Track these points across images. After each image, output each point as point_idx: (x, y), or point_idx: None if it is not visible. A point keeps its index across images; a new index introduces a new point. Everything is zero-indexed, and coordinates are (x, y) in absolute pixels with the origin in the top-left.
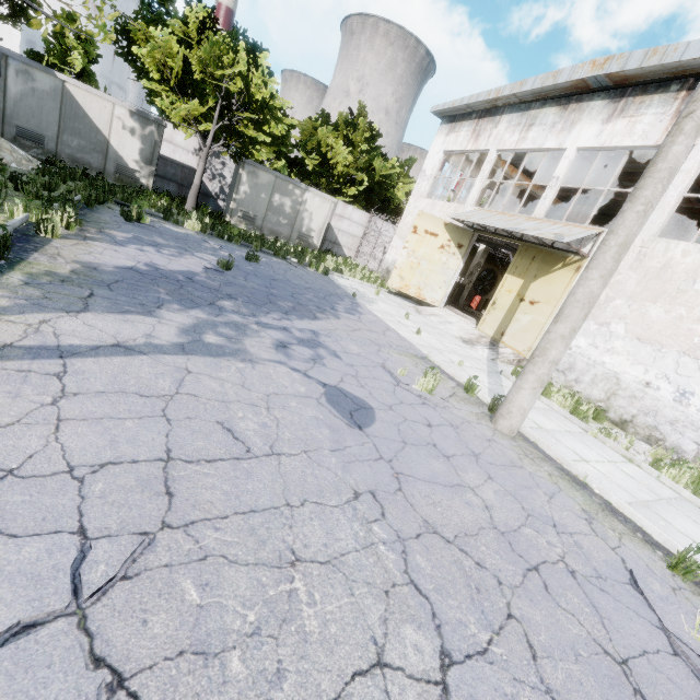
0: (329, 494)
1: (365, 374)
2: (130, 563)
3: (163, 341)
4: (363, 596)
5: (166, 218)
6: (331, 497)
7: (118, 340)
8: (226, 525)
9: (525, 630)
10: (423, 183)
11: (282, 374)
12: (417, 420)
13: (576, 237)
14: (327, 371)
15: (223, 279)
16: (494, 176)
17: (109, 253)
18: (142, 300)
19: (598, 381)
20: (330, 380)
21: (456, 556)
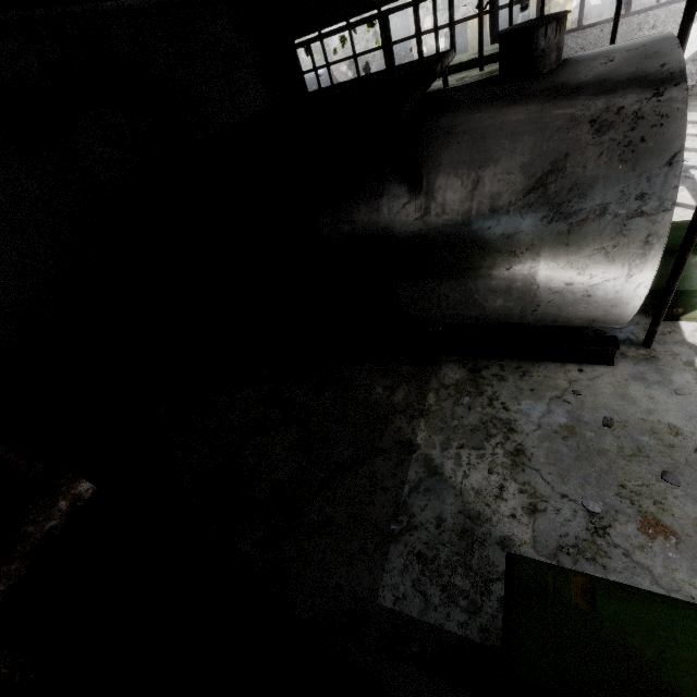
0: None
1: None
2: None
3: None
4: None
5: None
6: None
7: None
8: None
9: None
10: None
11: None
12: None
13: None
14: None
15: None
16: None
17: None
18: None
19: (610, 7)
20: None
21: None
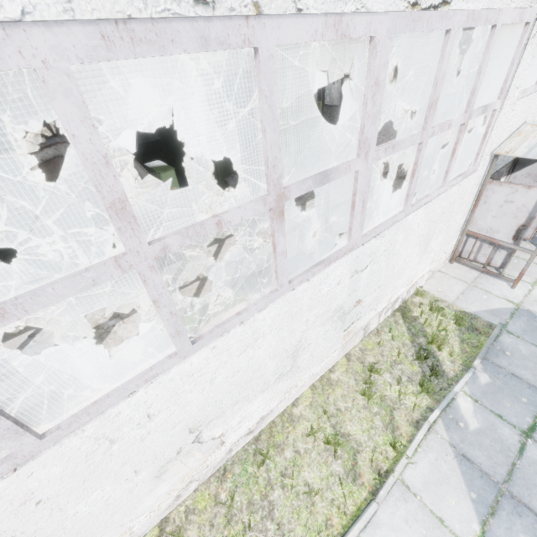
0: None
1: None
2: None
3: None
4: None
5: None
6: None
7: None
8: None
9: None
10: None
11: None
12: None
13: None
14: None
15: None
16: None
17: None
18: None
19: None
20: None
21: None
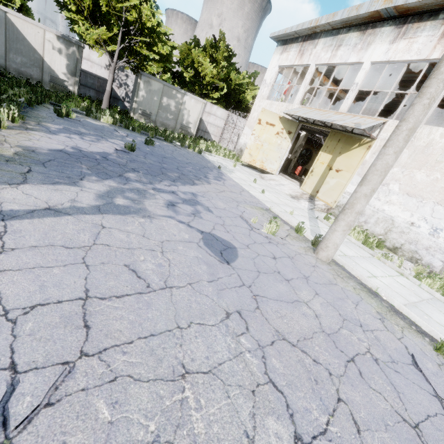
0: (208, 316)
1: (229, 223)
2: (53, 391)
3: (84, 204)
4: (236, 397)
5: (88, 114)
6: (210, 318)
7: (49, 205)
8: (132, 349)
9: (350, 410)
10: (265, 89)
11: (172, 226)
12: (266, 255)
13: (369, 125)
14: (203, 222)
15: (129, 157)
16: (312, 84)
17: (45, 139)
18: (69, 174)
19: (380, 222)
20: (206, 228)
21: (299, 356)
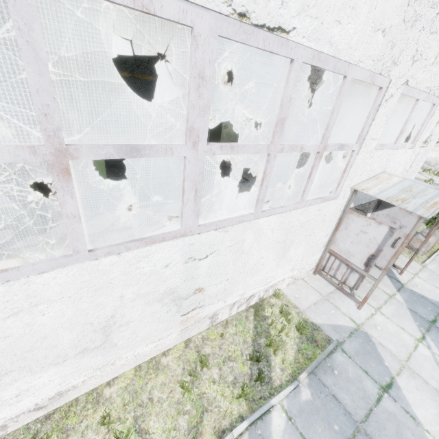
0: None
1: None
2: None
3: None
4: None
5: None
6: None
7: None
8: None
9: None
10: None
11: None
12: None
13: None
14: None
15: None
16: None
17: None
18: None
19: None
20: None
21: None
